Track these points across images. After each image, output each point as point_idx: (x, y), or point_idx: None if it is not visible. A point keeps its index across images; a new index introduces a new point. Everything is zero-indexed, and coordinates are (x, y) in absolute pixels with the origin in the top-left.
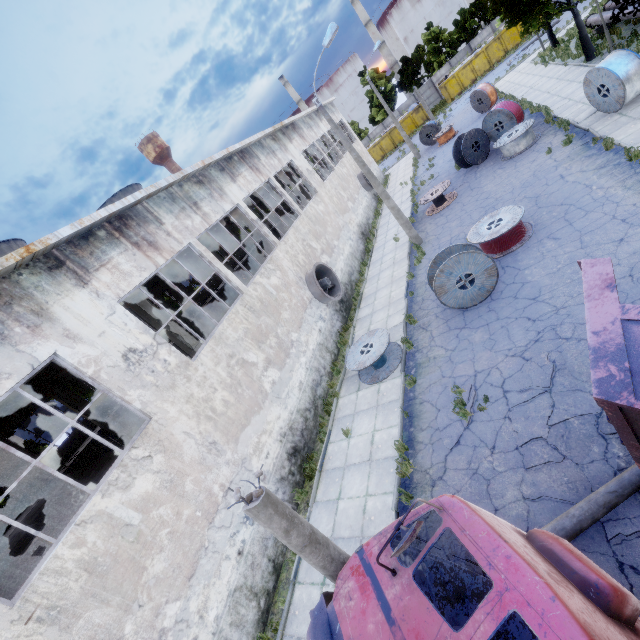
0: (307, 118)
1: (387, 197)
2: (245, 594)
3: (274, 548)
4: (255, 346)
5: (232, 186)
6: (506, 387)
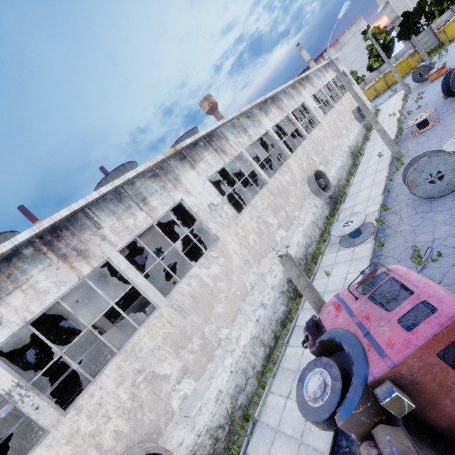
0: (317, 71)
1: (376, 122)
2: (258, 342)
3: (275, 326)
4: (272, 214)
5: (265, 119)
6: None
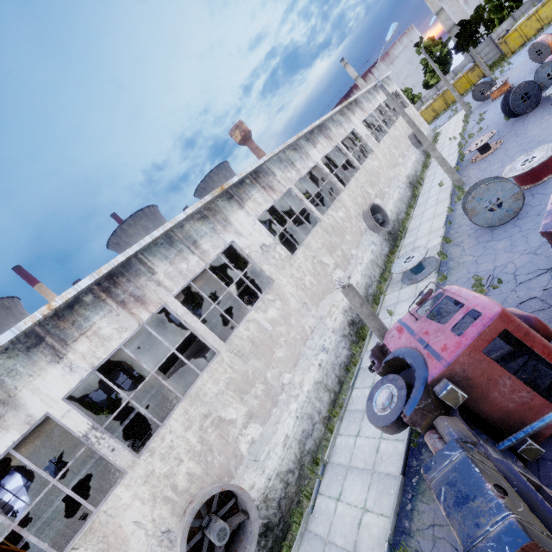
0: (367, 94)
1: (433, 149)
2: (322, 387)
3: (339, 371)
4: (328, 254)
5: (313, 150)
6: (517, 273)
